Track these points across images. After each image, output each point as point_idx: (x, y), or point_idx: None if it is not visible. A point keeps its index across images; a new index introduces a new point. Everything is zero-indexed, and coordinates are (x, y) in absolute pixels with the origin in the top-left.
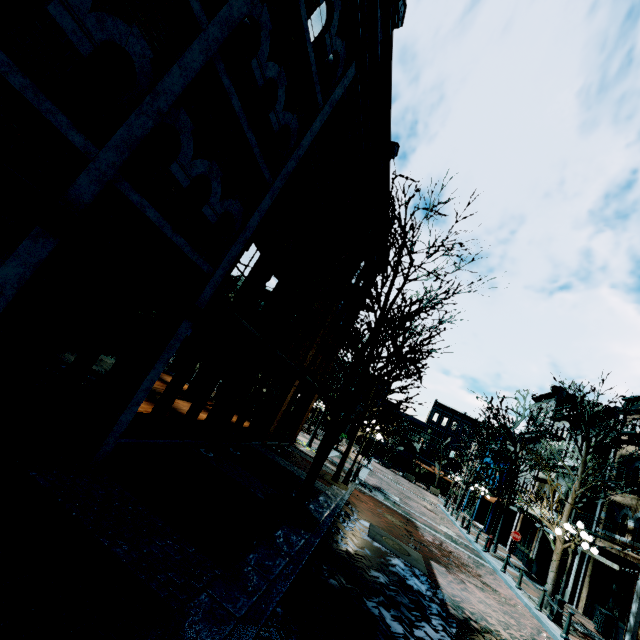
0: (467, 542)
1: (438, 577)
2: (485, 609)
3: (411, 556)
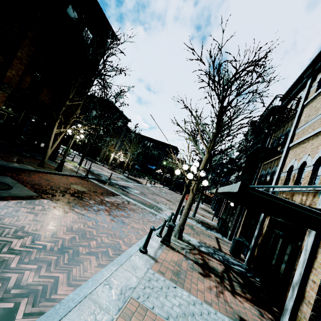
0: (174, 211)
1: (2, 202)
2: (25, 224)
3: (0, 190)
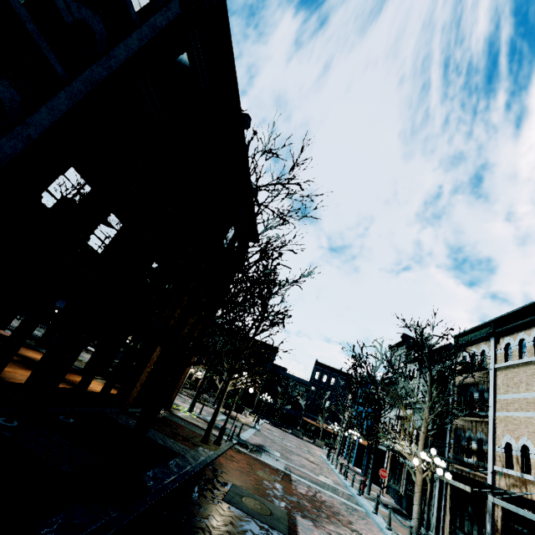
0: (344, 488)
1: None
2: None
3: (273, 515)
